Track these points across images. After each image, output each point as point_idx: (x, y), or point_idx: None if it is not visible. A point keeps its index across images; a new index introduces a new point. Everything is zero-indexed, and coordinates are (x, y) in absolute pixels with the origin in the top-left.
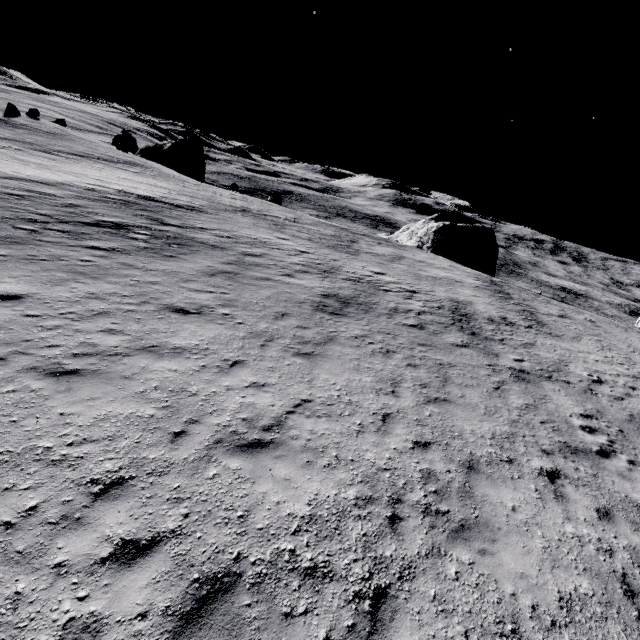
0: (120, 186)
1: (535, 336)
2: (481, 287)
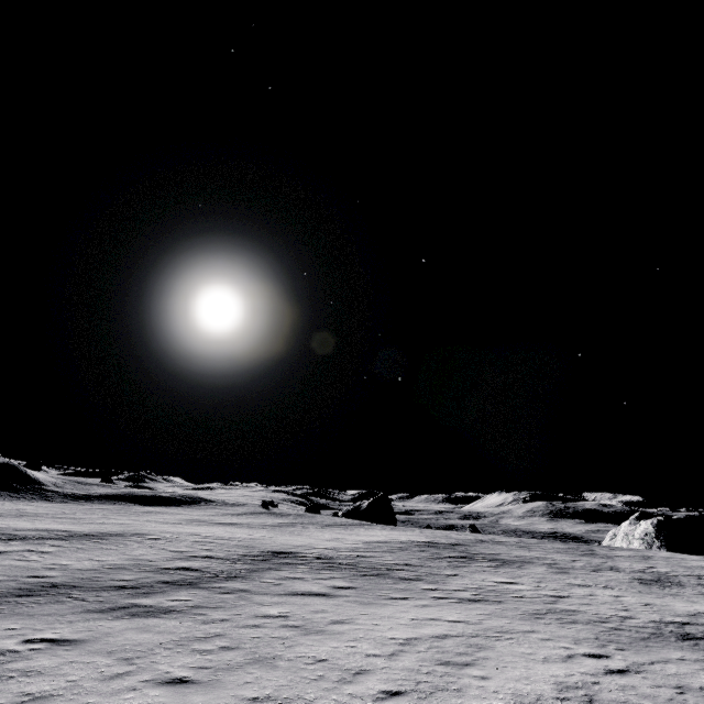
0: (402, 538)
1: None
2: None
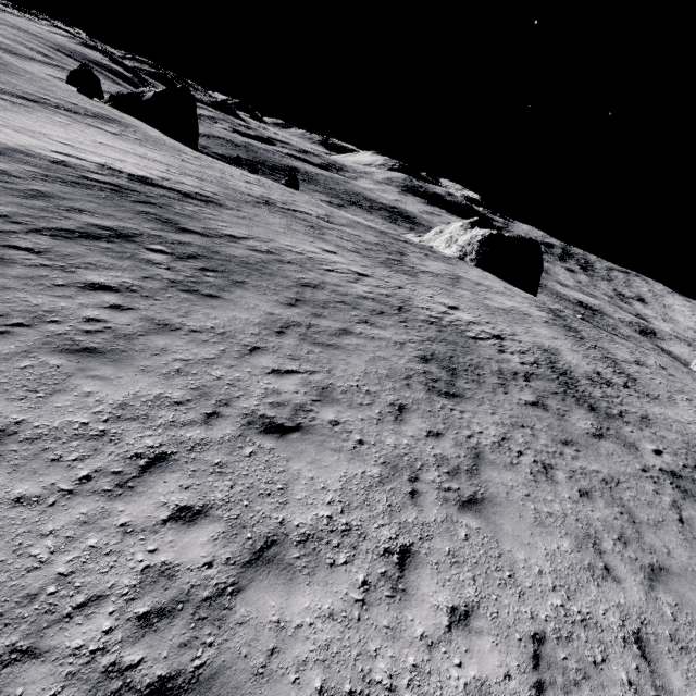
0: (100, 157)
1: (640, 402)
2: (550, 322)
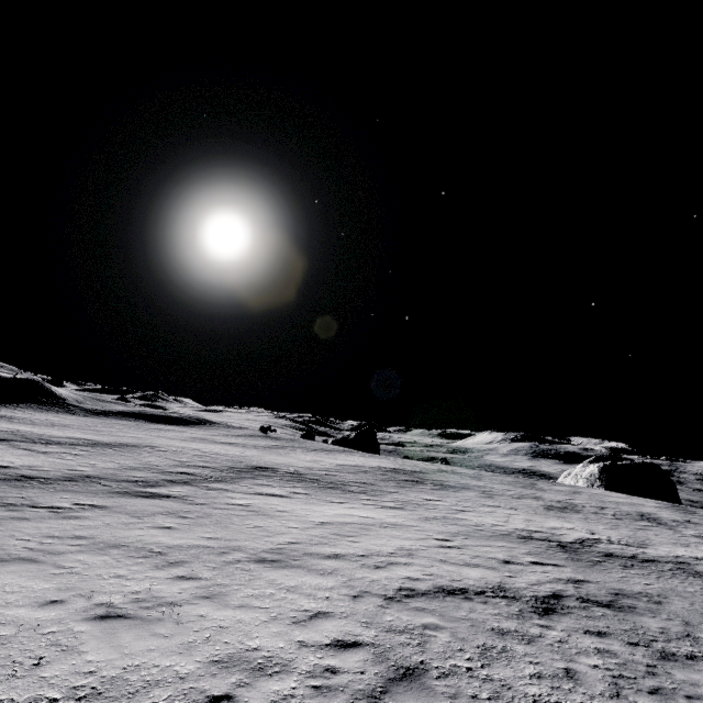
0: (374, 464)
1: None
2: (662, 507)
